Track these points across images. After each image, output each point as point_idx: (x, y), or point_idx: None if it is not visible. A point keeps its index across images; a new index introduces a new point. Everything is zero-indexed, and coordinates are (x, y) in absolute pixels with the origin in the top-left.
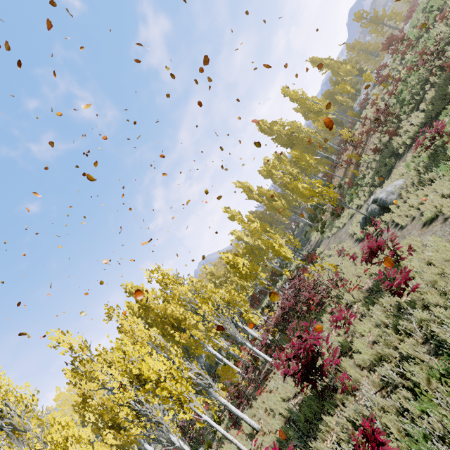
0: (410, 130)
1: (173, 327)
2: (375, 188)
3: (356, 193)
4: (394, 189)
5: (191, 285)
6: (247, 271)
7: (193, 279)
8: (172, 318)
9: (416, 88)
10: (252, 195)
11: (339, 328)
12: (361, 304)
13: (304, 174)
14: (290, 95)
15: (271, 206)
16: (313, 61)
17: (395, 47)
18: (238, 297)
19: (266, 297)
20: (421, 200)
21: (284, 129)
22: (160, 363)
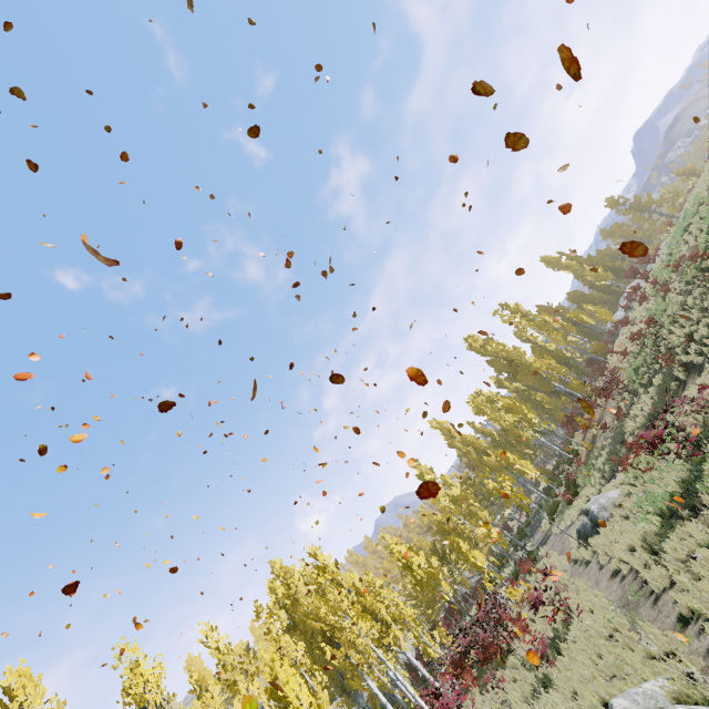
0: (638, 419)
1: (325, 637)
2: (606, 481)
3: (590, 475)
4: (606, 504)
5: (352, 582)
6: (423, 576)
7: (354, 574)
8: (325, 623)
9: (649, 359)
10: (453, 442)
11: (487, 692)
12: (526, 666)
13: (540, 407)
14: (509, 309)
15: (480, 461)
16: (546, 261)
17: (636, 285)
18: (406, 615)
19: (470, 609)
20: (610, 540)
21: (503, 349)
22: (304, 688)
